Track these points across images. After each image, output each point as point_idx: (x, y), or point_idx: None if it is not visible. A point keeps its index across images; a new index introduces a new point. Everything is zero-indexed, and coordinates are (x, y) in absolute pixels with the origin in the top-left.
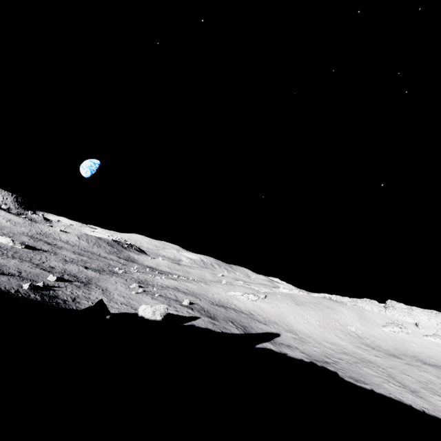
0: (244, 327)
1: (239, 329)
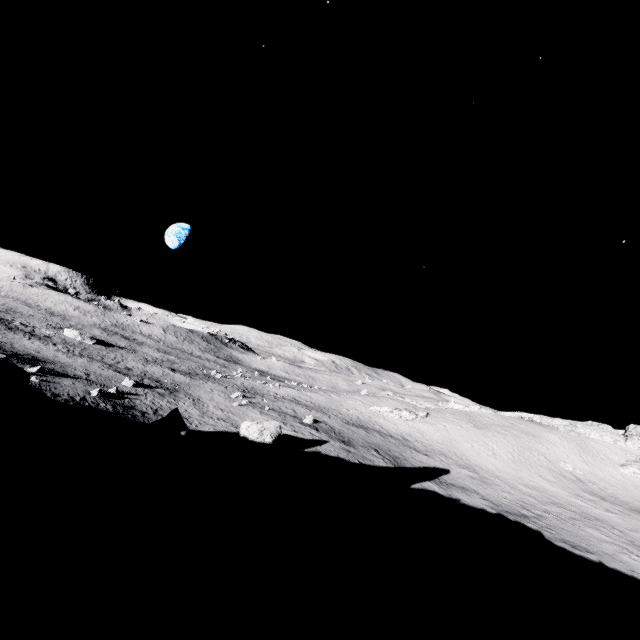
0: (394, 458)
1: (386, 461)
